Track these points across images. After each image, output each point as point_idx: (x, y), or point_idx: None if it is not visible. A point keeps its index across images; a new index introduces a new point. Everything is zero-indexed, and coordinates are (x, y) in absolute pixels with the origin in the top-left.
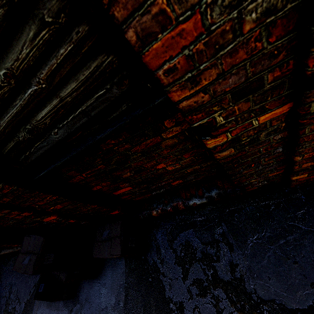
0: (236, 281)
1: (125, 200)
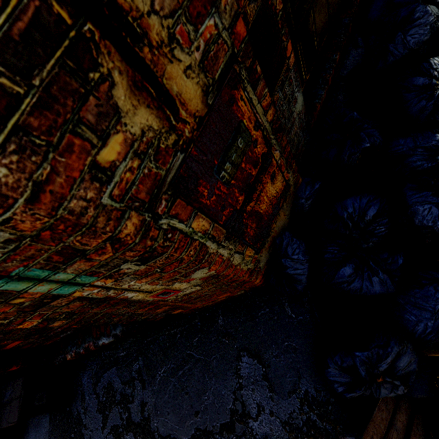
0: (145, 422)
1: (31, 348)
